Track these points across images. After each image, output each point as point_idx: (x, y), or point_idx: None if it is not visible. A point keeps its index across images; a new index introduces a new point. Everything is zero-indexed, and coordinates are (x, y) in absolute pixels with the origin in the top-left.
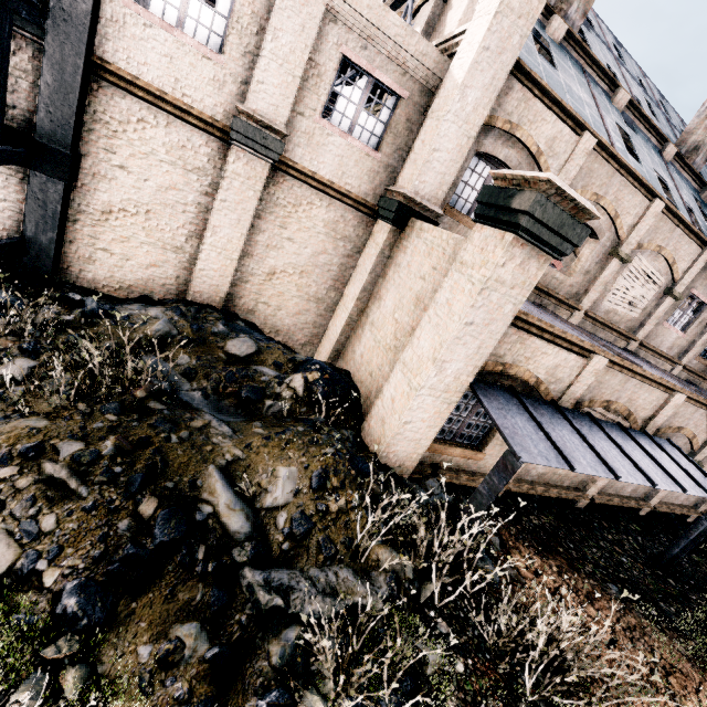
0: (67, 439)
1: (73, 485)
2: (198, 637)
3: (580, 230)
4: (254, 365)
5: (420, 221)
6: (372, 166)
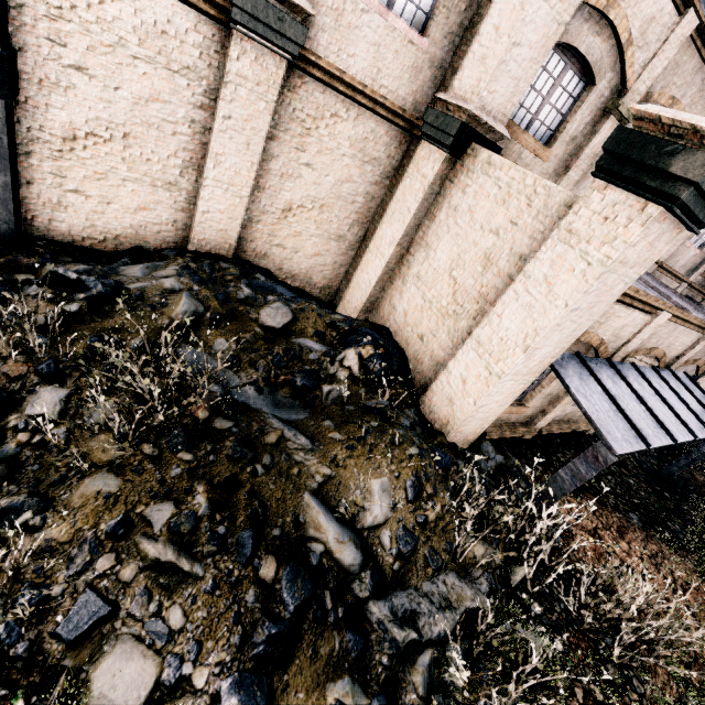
0: (152, 501)
1: (186, 567)
2: (354, 694)
3: None
4: (294, 337)
5: (487, 151)
6: (416, 59)
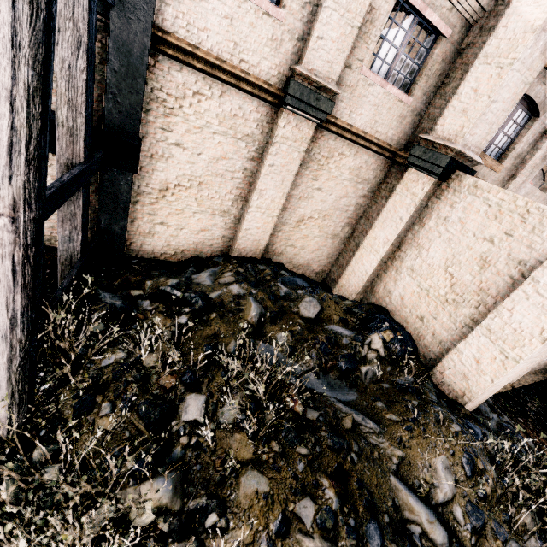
0: (296, 498)
1: None
2: None
3: None
4: (325, 324)
5: (472, 177)
6: (402, 111)
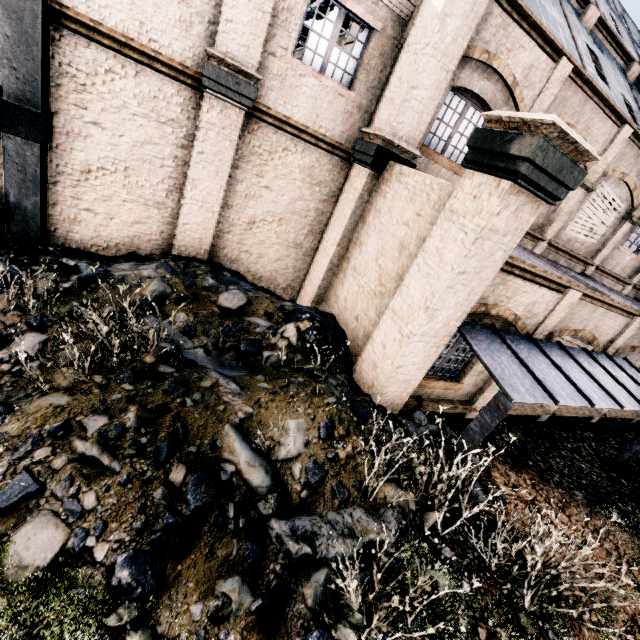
0: (91, 414)
1: (106, 462)
2: (241, 591)
3: (577, 173)
4: (247, 316)
5: (399, 165)
6: (346, 106)
